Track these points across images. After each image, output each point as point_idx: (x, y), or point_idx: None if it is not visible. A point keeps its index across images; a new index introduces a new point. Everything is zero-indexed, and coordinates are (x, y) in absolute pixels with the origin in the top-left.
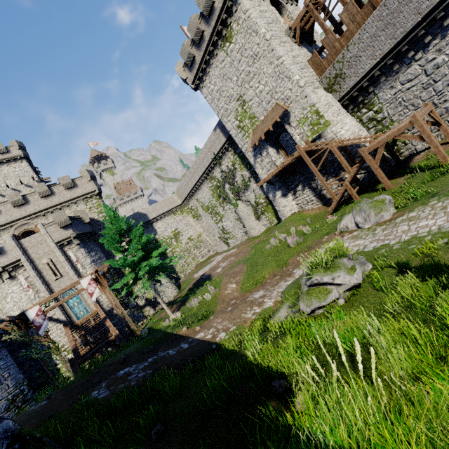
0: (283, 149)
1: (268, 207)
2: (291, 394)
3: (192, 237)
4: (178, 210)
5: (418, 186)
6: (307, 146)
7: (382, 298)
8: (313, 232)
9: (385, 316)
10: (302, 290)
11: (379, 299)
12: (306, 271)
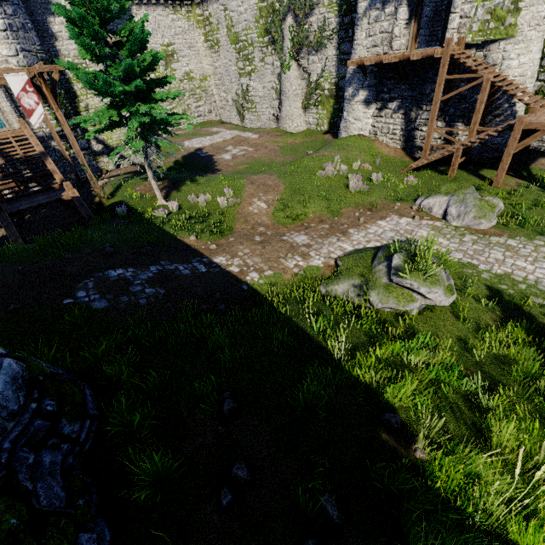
0: (418, 23)
1: (329, 100)
2: (405, 434)
3: (192, 74)
4: (183, 7)
5: (528, 205)
6: (459, 52)
7: (460, 332)
8: (382, 185)
9: (465, 356)
10: (377, 278)
11: (458, 332)
12: (399, 265)
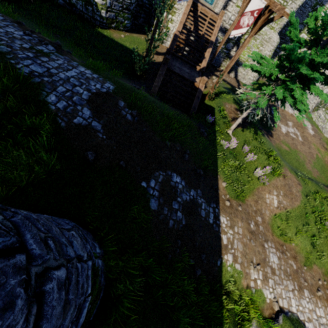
0: None
1: None
2: None
3: None
4: None
5: None
6: None
7: None
8: None
9: None
10: None
11: None
12: None
